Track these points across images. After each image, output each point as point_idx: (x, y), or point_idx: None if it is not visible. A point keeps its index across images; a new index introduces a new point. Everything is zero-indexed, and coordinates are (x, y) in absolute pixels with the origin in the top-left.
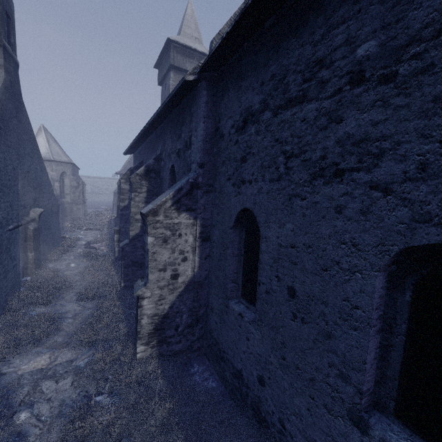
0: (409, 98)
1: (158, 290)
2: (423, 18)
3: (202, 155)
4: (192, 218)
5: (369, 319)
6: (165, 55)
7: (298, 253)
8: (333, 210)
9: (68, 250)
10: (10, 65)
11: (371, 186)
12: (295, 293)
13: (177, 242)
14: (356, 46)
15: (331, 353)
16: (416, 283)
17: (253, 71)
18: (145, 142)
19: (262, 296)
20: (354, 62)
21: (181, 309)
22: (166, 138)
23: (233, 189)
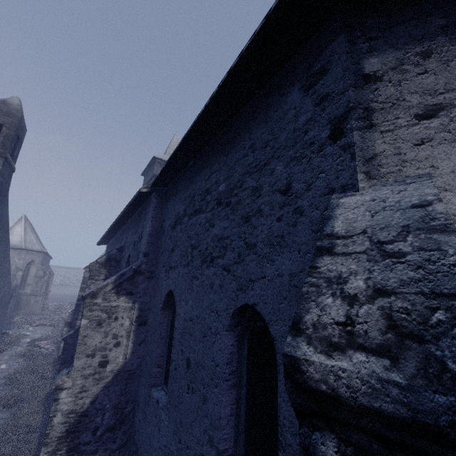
0: (234, 216)
1: (81, 379)
2: (237, 177)
3: (147, 246)
4: (131, 302)
5: (222, 373)
6: (151, 167)
7: (193, 325)
8: (209, 287)
9: (5, 348)
10: (6, 170)
11: (223, 267)
12: (190, 363)
13: (112, 325)
14: (219, 185)
15: (205, 418)
16: (248, 338)
17: (182, 190)
18: (116, 234)
19: (172, 374)
20: (218, 193)
21: (104, 405)
22: (129, 232)
23: (165, 274)
